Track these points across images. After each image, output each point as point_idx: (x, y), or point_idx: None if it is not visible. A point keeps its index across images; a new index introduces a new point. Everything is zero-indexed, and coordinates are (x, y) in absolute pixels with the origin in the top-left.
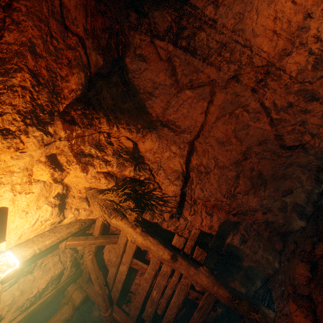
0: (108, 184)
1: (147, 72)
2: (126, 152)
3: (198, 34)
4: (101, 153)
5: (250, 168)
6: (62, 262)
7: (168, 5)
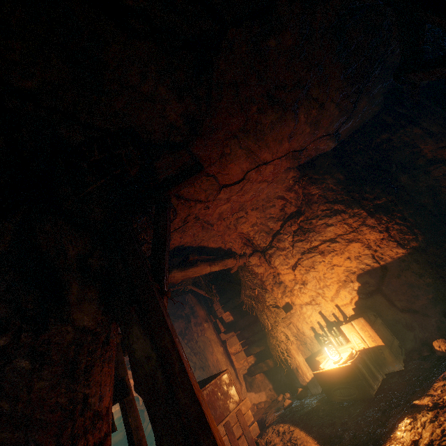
0: None
1: None
2: None
3: (191, 341)
4: None
5: None
6: None
7: (183, 320)
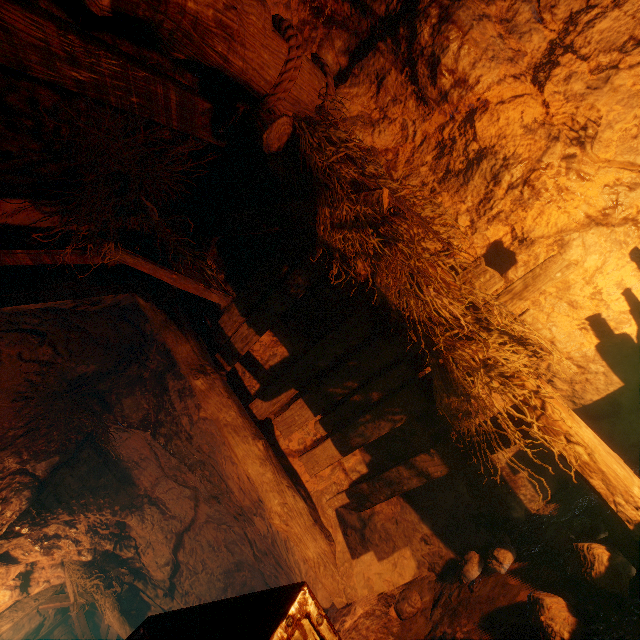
0: (83, 559)
1: (131, 441)
2: (107, 525)
3: (175, 440)
4: (72, 530)
5: (243, 582)
6: (42, 614)
7: (145, 390)
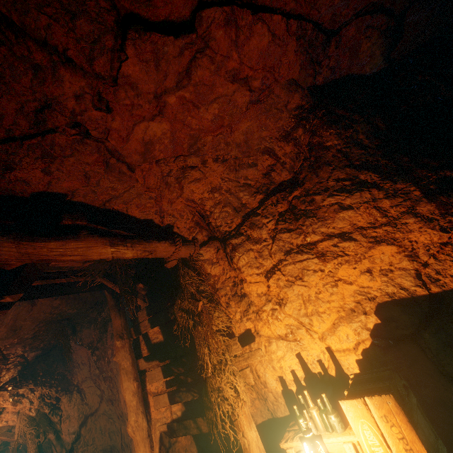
0: (30, 414)
1: (80, 351)
2: (50, 396)
3: (102, 360)
4: (32, 394)
5: None
6: None
7: (96, 327)
